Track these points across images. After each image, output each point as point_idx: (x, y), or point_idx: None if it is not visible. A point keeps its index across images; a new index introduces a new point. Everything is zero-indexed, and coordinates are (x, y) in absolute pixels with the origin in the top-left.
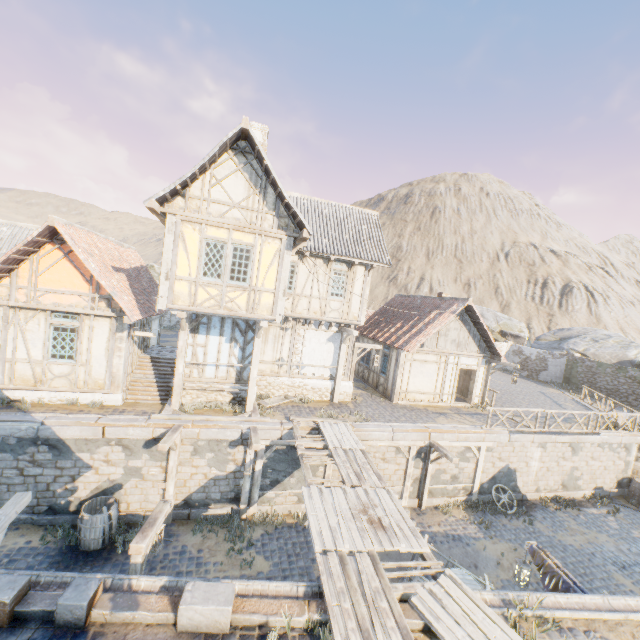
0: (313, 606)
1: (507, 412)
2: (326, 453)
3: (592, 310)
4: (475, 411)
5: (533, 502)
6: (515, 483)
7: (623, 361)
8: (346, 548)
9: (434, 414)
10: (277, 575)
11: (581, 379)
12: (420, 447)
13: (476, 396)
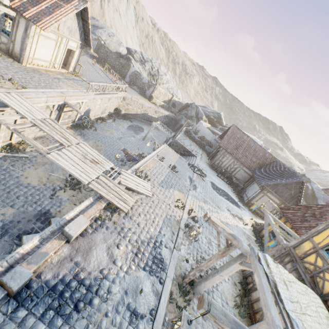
0: (103, 202)
1: (96, 85)
2: (31, 125)
3: (102, 6)
4: (73, 77)
5: (93, 121)
6: (89, 115)
7: (118, 52)
8: (94, 177)
9: (56, 80)
10: (3, 194)
11: (102, 57)
12: (59, 104)
13: (72, 67)
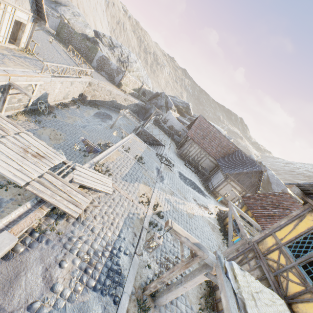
0: (44, 207)
1: (53, 66)
2: None
3: None
4: (24, 55)
5: (53, 106)
6: (47, 99)
7: (84, 34)
8: (36, 176)
9: None
10: None
11: (65, 37)
12: (1, 85)
13: (23, 43)
